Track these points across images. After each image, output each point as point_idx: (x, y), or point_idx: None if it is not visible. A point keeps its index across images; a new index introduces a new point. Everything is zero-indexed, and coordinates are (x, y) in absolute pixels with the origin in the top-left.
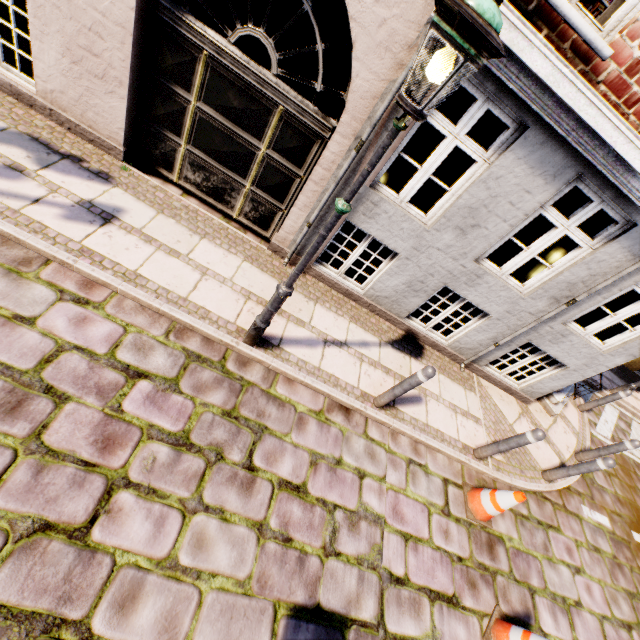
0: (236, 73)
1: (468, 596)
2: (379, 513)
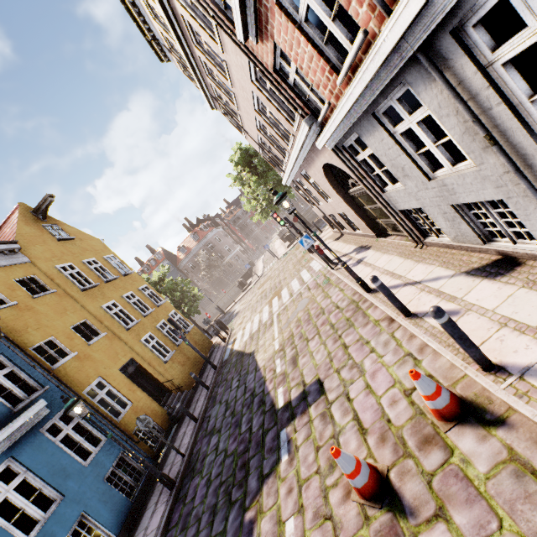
0: (359, 193)
1: (373, 439)
2: (365, 369)
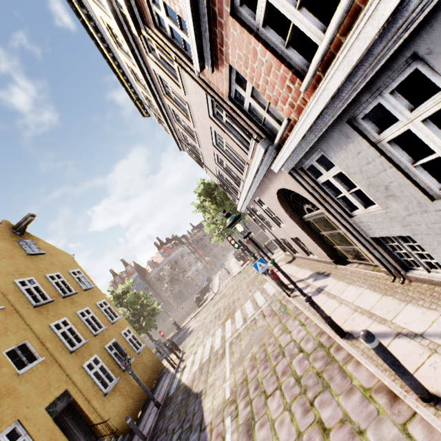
0: (315, 218)
1: None
2: None
